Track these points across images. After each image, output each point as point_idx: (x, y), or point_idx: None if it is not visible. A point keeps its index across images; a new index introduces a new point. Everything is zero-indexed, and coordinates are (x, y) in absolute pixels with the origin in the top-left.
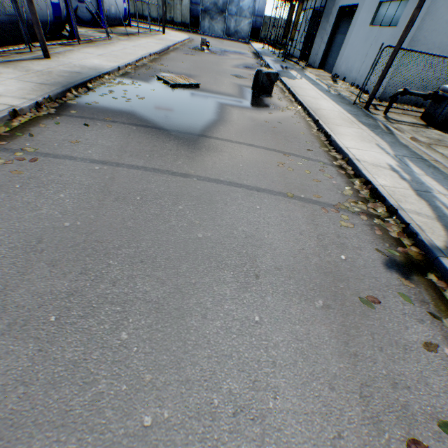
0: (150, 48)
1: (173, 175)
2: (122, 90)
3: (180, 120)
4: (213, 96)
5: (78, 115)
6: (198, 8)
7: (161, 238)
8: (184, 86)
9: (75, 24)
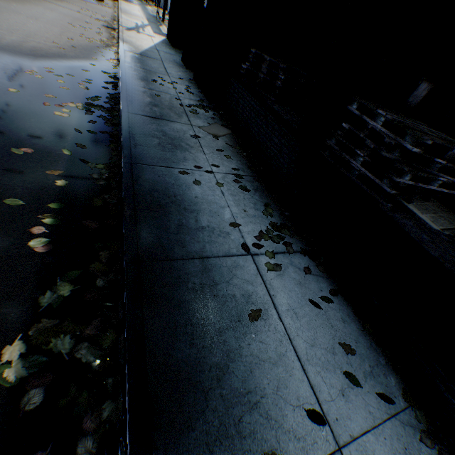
0: None
1: None
2: None
3: None
4: None
5: None
6: None
7: None
8: None
9: None
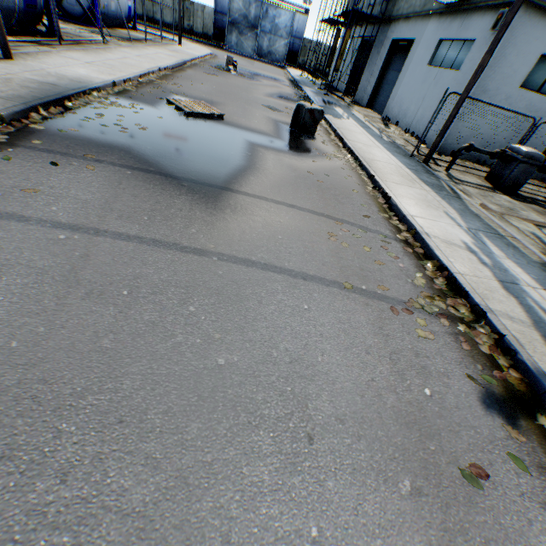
0: (160, 61)
1: (183, 251)
2: (117, 115)
3: (196, 164)
4: (241, 133)
5: (43, 148)
6: (224, 18)
7: (158, 369)
8: (203, 116)
9: (57, 18)
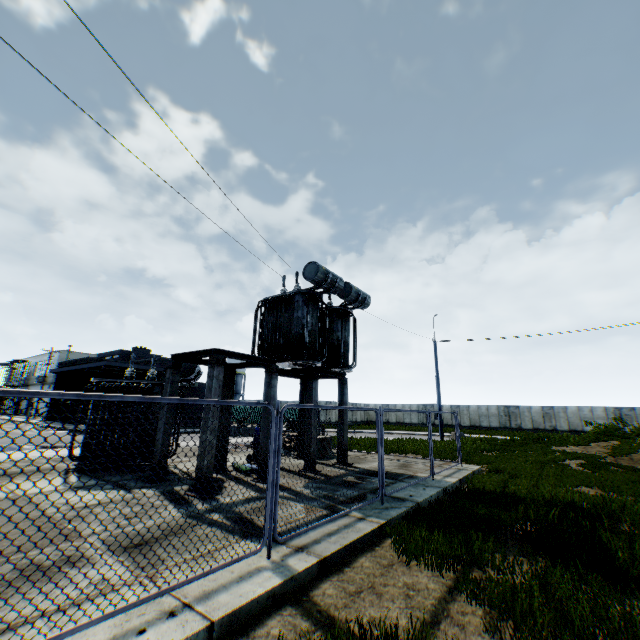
0: None
1: None
2: None
3: None
4: None
5: None
6: None
7: None
8: None
9: None
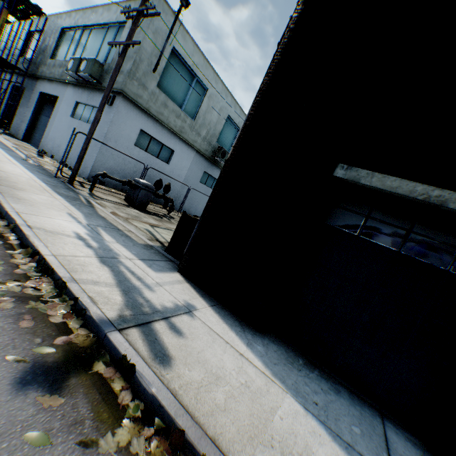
0: None
1: None
2: None
3: None
4: None
5: None
6: None
7: None
8: None
9: None
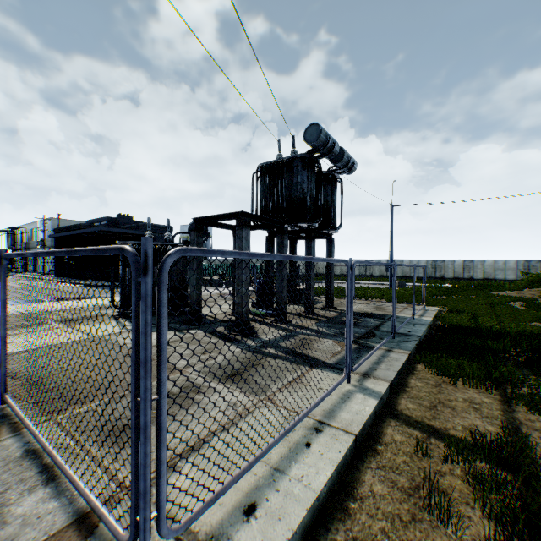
0: None
1: None
2: None
3: None
4: None
5: None
6: None
7: None
8: None
9: None
